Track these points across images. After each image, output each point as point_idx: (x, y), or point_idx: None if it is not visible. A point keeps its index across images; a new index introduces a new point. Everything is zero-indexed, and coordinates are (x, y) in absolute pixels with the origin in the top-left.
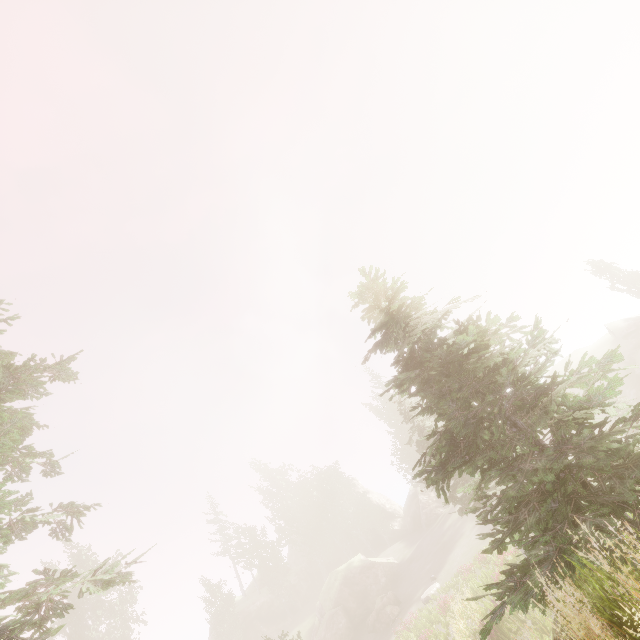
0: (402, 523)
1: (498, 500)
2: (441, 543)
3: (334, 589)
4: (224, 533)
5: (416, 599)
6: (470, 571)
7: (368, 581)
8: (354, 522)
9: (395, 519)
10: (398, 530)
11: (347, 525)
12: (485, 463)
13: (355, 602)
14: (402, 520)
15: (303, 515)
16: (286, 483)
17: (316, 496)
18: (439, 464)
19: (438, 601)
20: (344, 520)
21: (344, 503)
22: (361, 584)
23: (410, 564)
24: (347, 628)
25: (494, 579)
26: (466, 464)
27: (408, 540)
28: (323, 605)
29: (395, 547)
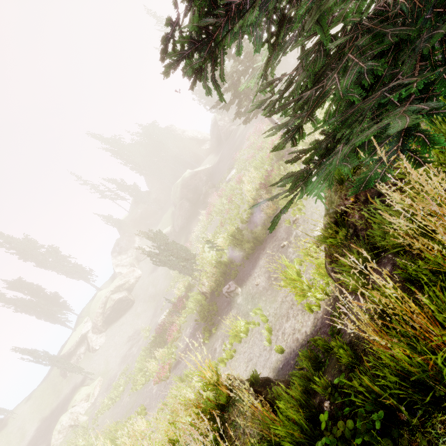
0: (210, 144)
1: (289, 81)
2: (235, 147)
3: (178, 193)
4: (97, 189)
5: (224, 181)
6: (252, 157)
7: (196, 182)
8: (180, 153)
9: (206, 143)
10: (209, 148)
11: (176, 157)
12: (274, 26)
13: (191, 194)
14: (210, 142)
15: (145, 161)
16: (123, 145)
17: (149, 146)
18: (200, 29)
19: (235, 179)
20: (173, 154)
21: (170, 144)
22: (192, 185)
23: (218, 165)
24: (190, 206)
25: (267, 157)
26: (247, 11)
27: (216, 152)
28: (174, 202)
29: (209, 158)
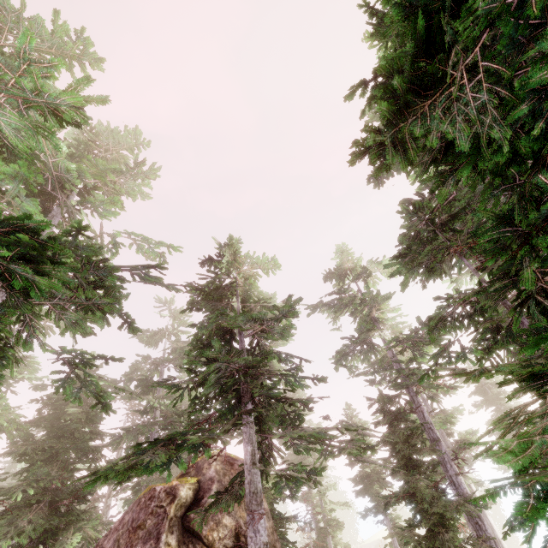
0: None
1: None
2: None
3: None
4: None
5: None
6: None
7: None
8: None
9: None
10: None
11: None
12: None
13: None
14: None
15: None
16: None
17: None
18: None
19: None
20: None
21: None
22: None
23: None
24: None
25: None
26: None
27: None
28: None
29: None
